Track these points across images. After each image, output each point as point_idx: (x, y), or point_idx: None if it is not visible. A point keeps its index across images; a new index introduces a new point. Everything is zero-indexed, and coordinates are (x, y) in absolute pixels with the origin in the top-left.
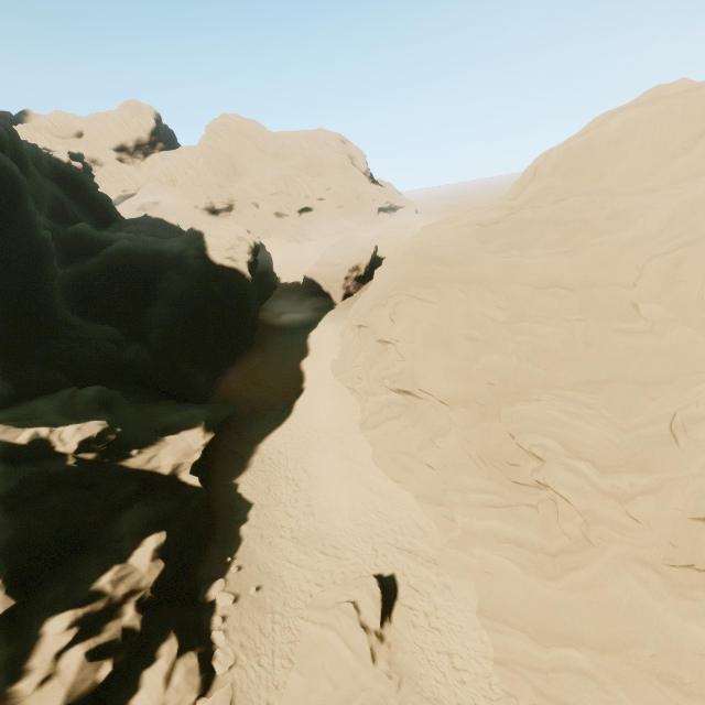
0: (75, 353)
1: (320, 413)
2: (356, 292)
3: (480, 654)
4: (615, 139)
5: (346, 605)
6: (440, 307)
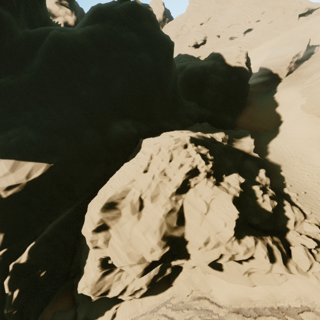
0: (189, 112)
1: (300, 130)
2: (294, 70)
3: None
4: None
5: None
6: None
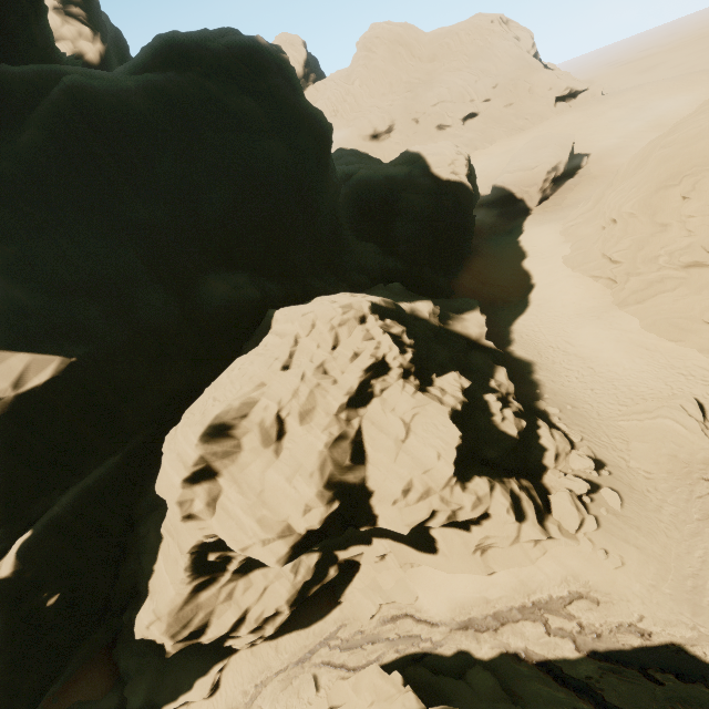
0: (364, 262)
1: (563, 300)
2: (552, 195)
3: None
4: None
5: (674, 405)
6: None
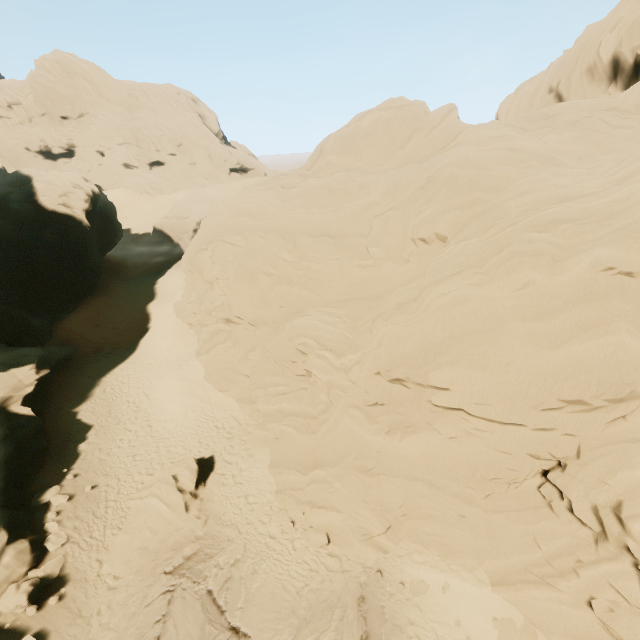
0: None
1: (162, 347)
2: None
3: (267, 491)
4: (367, 132)
5: (166, 477)
6: (246, 251)
